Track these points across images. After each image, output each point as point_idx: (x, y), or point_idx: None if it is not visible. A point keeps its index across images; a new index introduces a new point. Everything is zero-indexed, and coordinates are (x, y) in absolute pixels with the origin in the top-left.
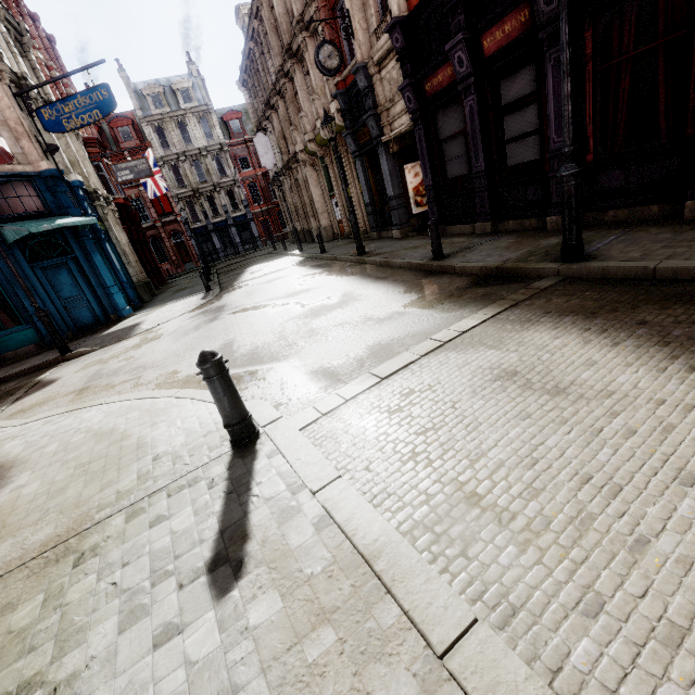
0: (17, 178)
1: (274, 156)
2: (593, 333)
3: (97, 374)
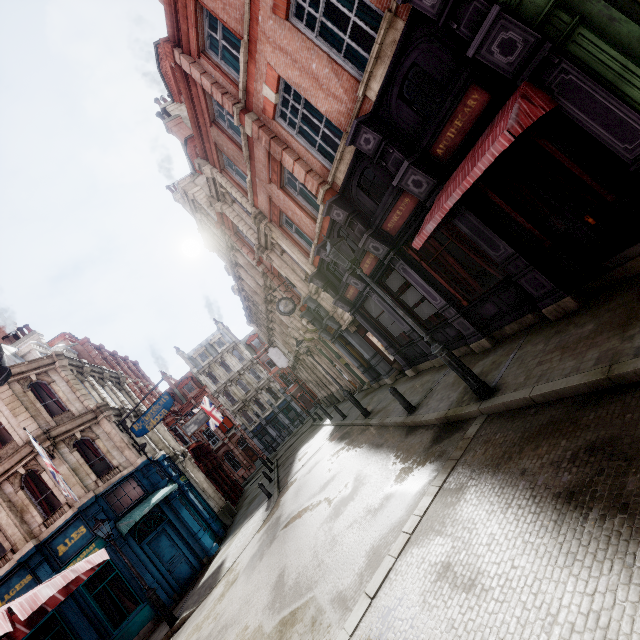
0: (125, 480)
1: (285, 357)
2: (495, 496)
3: None
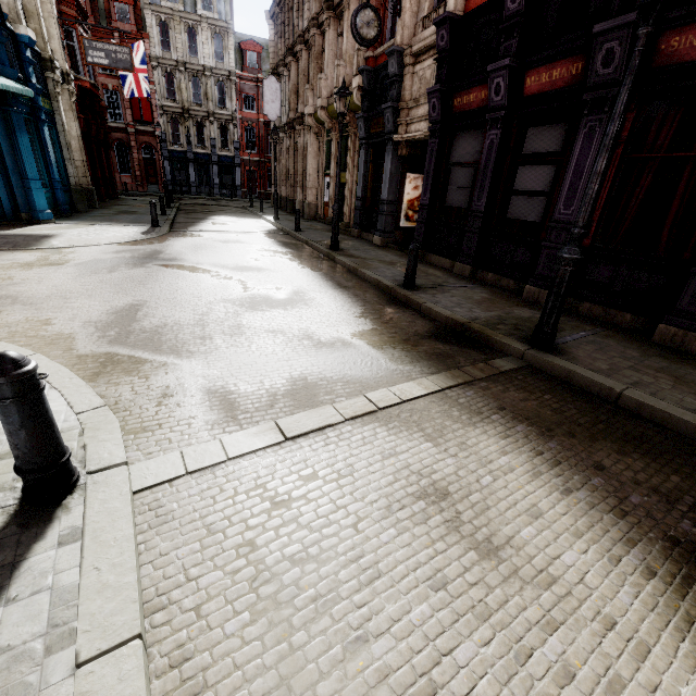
0: None
1: (280, 108)
2: (545, 463)
3: None
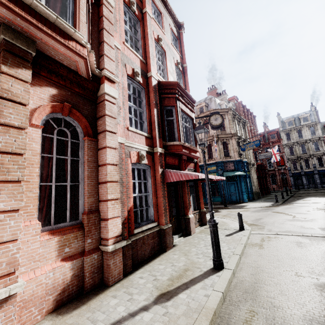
0: (230, 161)
1: None
2: None
3: (229, 213)
